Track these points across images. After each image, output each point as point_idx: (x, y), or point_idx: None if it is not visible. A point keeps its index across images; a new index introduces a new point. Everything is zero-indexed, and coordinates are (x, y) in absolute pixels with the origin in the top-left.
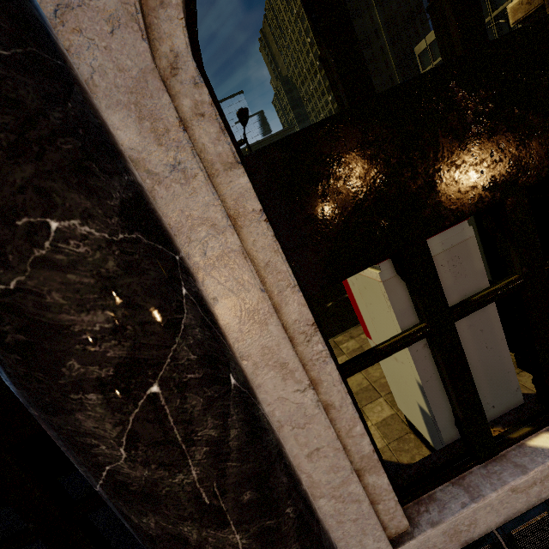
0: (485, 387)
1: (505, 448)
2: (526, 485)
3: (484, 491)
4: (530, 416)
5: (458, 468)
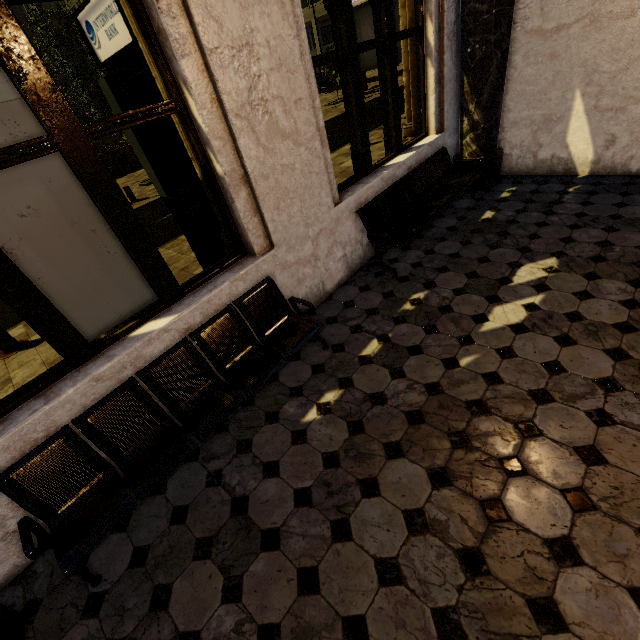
0: (123, 299)
1: (107, 346)
2: (114, 372)
3: (63, 391)
4: (143, 312)
5: (46, 380)
